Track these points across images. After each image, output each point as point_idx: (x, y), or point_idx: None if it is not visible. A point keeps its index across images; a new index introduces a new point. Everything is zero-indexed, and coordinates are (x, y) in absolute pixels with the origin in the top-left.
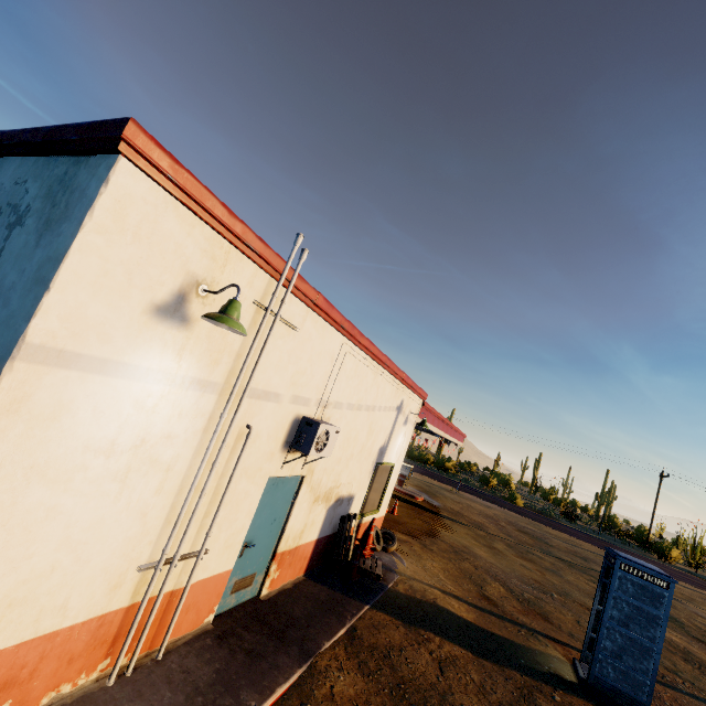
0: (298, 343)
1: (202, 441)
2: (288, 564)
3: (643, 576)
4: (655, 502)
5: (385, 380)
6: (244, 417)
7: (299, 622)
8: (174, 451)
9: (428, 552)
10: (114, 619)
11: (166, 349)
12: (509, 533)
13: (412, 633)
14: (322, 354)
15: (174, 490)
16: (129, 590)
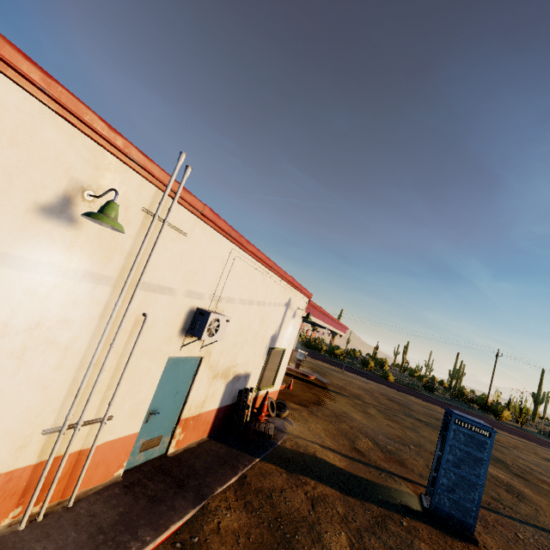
0: (189, 247)
1: (99, 326)
2: (192, 428)
3: (472, 428)
4: (492, 376)
5: (273, 281)
6: (140, 307)
7: (198, 473)
8: (72, 334)
9: (314, 416)
10: (22, 474)
11: (54, 244)
12: (380, 401)
13: (292, 479)
14: (213, 257)
15: (75, 366)
16: (36, 450)
